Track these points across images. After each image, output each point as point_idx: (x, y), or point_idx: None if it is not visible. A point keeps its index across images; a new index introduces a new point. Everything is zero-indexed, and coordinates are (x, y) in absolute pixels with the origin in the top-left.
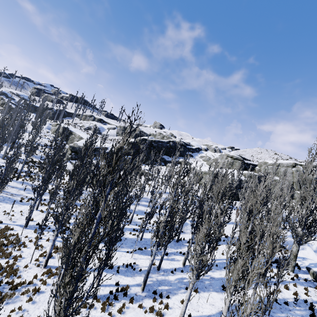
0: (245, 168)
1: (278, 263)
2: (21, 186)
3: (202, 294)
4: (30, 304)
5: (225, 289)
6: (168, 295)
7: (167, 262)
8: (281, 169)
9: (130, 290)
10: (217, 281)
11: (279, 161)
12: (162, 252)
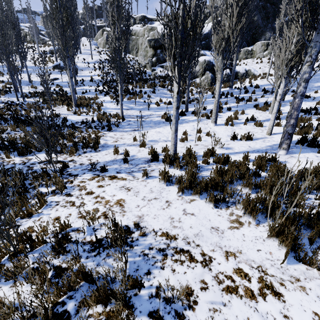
0: None
1: None
2: (135, 107)
3: None
4: None
5: None
6: None
7: None
8: None
9: None
10: None
11: None
12: None
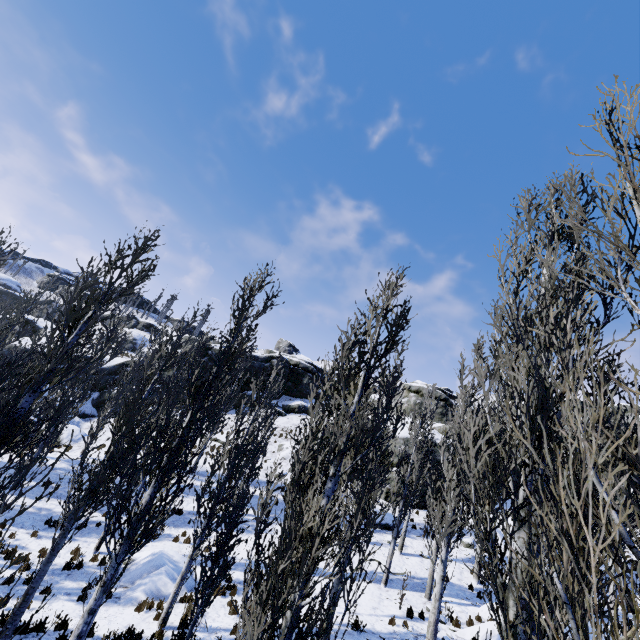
0: None
1: None
2: None
3: None
4: None
5: None
6: None
7: None
8: None
9: None
10: None
11: None
12: None
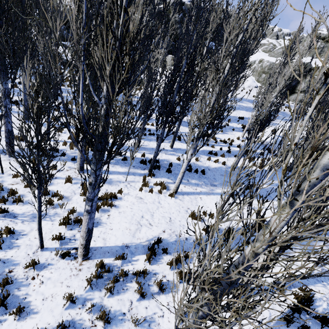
0: None
1: None
2: None
3: None
4: None
5: None
6: None
7: None
8: None
9: (316, 300)
10: None
11: None
12: None
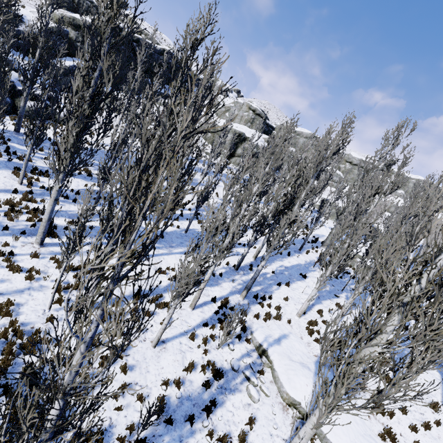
0: (264, 130)
1: (313, 243)
2: None
3: (292, 286)
4: (129, 373)
5: (305, 276)
6: (269, 296)
7: (236, 258)
8: (300, 139)
9: (231, 302)
10: (292, 270)
11: (300, 129)
12: (245, 250)
